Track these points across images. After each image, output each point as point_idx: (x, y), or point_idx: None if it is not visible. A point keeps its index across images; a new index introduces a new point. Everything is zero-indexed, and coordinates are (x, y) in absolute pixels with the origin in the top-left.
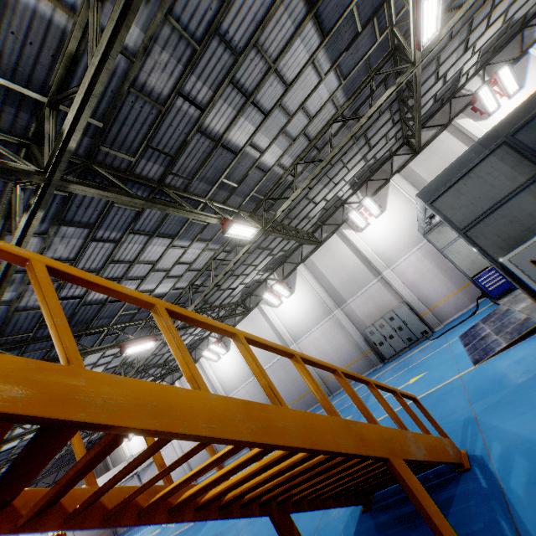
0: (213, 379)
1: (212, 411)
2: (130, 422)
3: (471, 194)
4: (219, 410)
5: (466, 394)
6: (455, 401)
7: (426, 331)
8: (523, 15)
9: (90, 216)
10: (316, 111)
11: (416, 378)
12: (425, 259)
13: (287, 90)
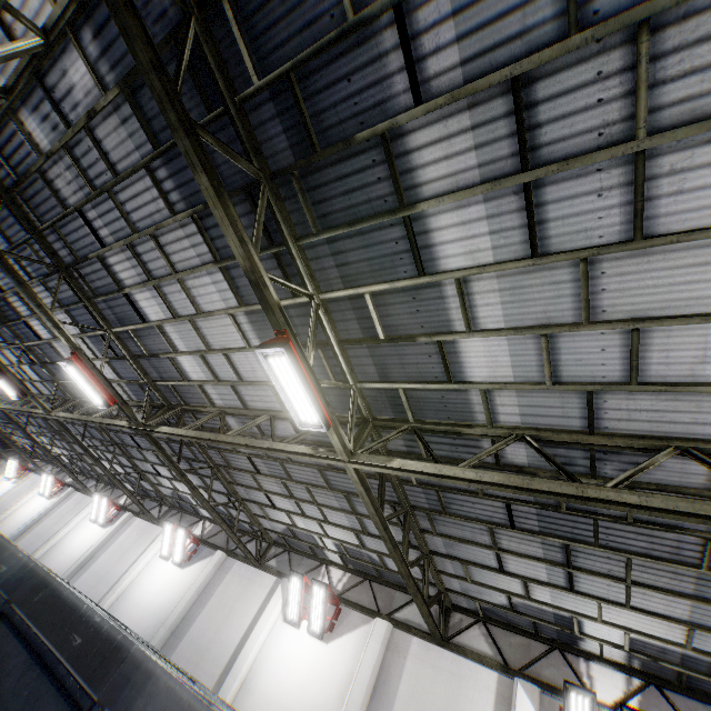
0: (64, 530)
1: None
2: None
3: None
4: None
5: None
6: None
7: None
8: None
9: (14, 235)
10: (250, 379)
11: None
12: None
13: (198, 314)
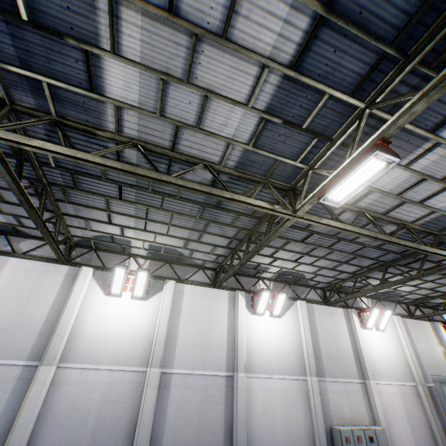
0: (73, 313)
1: None
2: None
3: None
4: None
5: None
6: None
7: None
8: None
9: None
10: None
11: None
12: (400, 398)
13: None
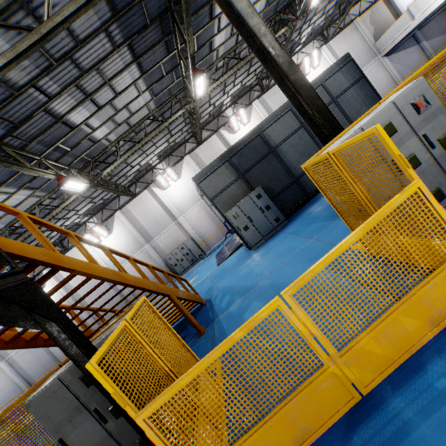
0: None
1: (103, 271)
2: (80, 270)
3: (215, 182)
4: (105, 271)
5: (211, 279)
6: (206, 283)
7: (202, 254)
8: (250, 84)
9: None
10: (135, 110)
11: (193, 280)
12: (202, 210)
13: (117, 96)
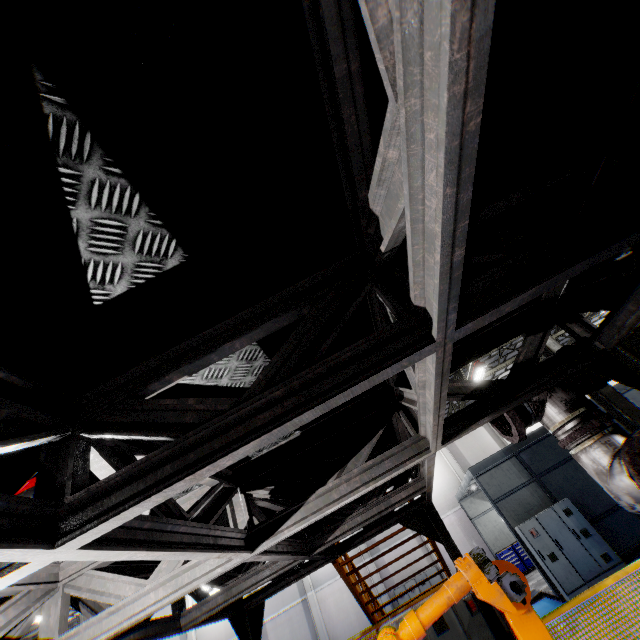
0: None
1: None
2: None
3: (498, 479)
4: None
5: None
6: None
7: None
8: None
9: None
10: None
11: None
12: (457, 525)
13: None
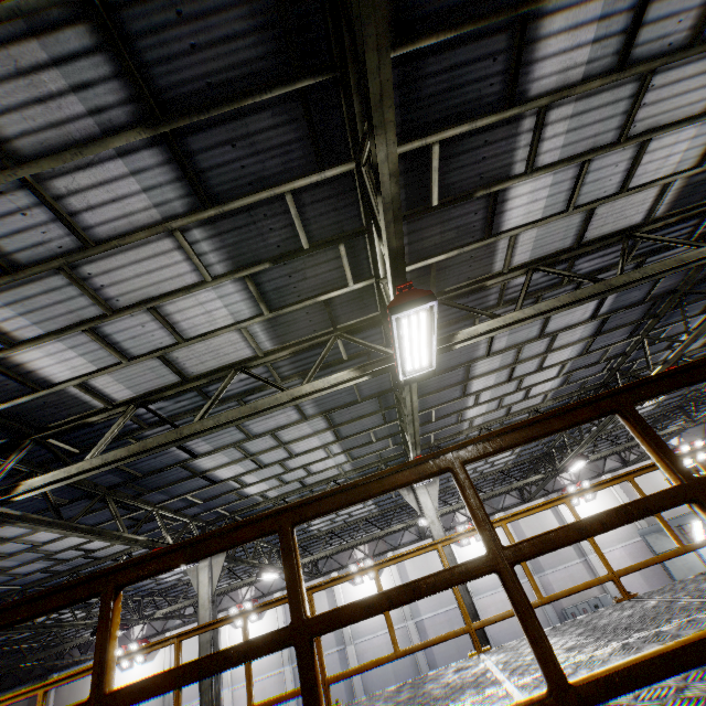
0: None
1: None
2: None
3: None
4: None
5: None
6: None
7: None
8: None
9: None
10: None
11: None
12: (628, 558)
13: None
